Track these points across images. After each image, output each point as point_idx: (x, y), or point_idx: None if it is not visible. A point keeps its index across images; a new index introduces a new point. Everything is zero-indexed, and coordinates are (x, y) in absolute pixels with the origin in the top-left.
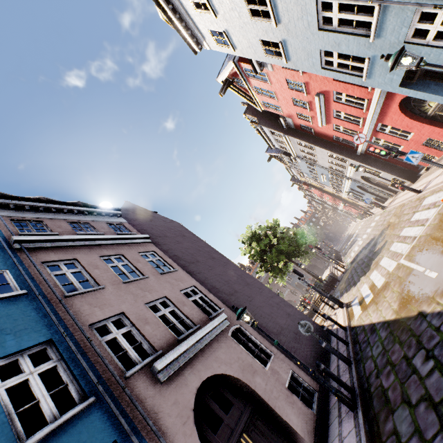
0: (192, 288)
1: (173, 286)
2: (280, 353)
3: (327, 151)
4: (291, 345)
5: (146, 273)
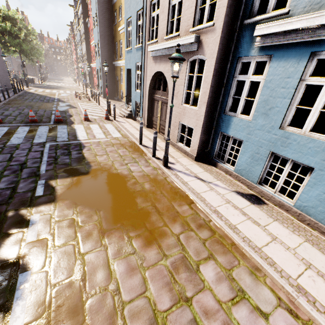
0: None
1: None
2: None
3: (86, 50)
4: None
5: None
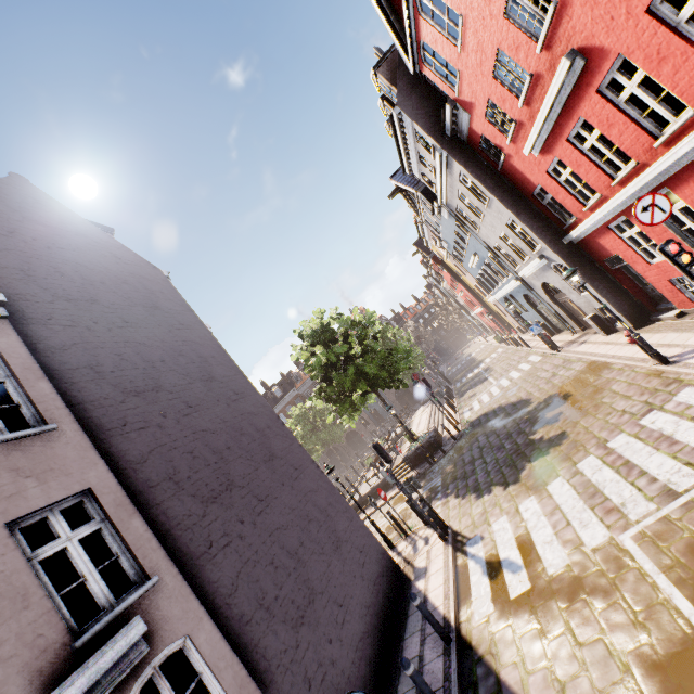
0: (79, 497)
1: None
2: None
3: (509, 215)
4: (320, 654)
5: None
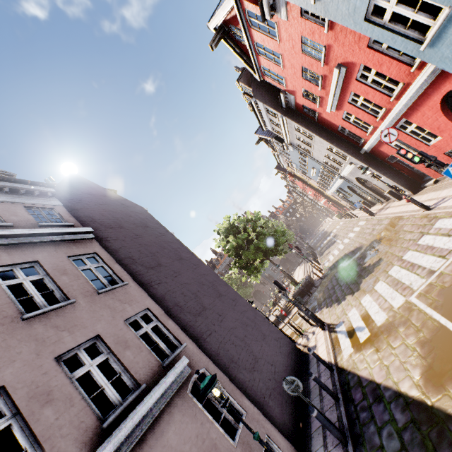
0: (145, 312)
1: (114, 313)
2: (254, 407)
3: (327, 144)
4: (266, 384)
5: (73, 294)
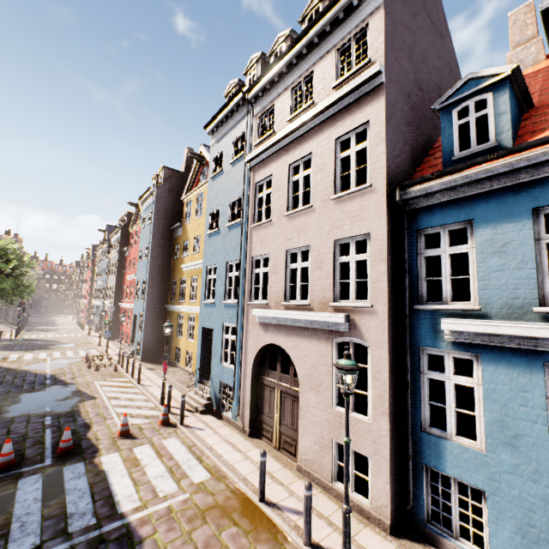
0: None
1: None
2: None
3: (115, 284)
4: None
5: None
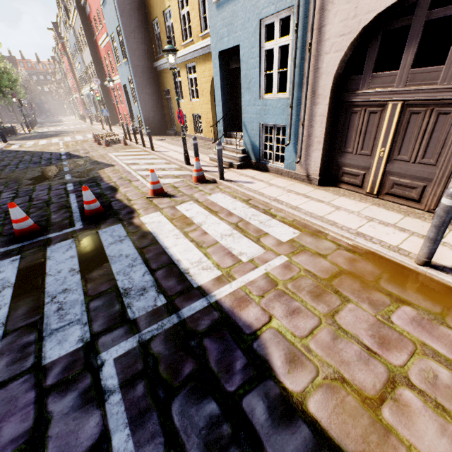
0: None
1: None
2: None
3: (92, 59)
4: None
5: None
